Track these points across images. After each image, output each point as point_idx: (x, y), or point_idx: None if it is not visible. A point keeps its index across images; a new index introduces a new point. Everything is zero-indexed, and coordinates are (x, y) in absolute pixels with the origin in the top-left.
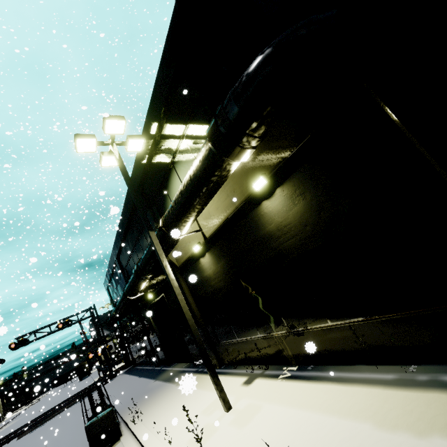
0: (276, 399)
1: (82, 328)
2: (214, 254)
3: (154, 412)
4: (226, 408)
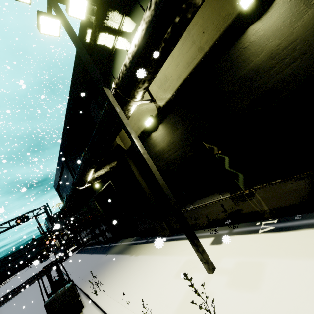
0: (280, 253)
1: (38, 222)
2: (170, 123)
3: (115, 281)
4: (211, 269)
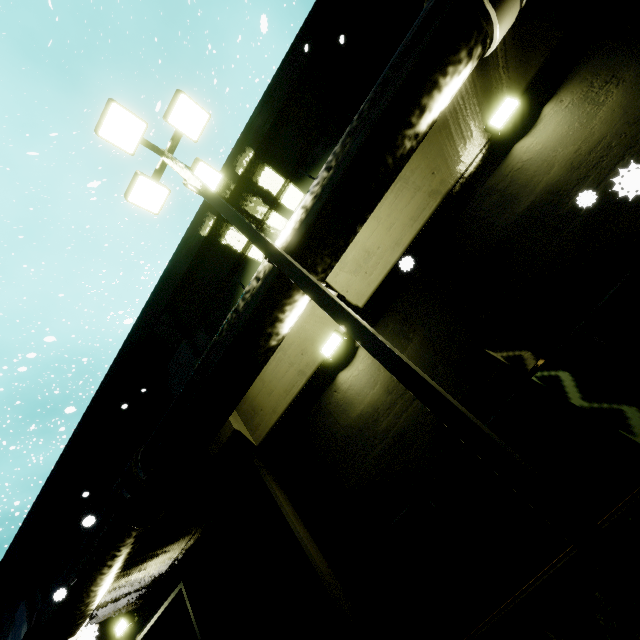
0: None
1: None
2: (387, 334)
3: None
4: None
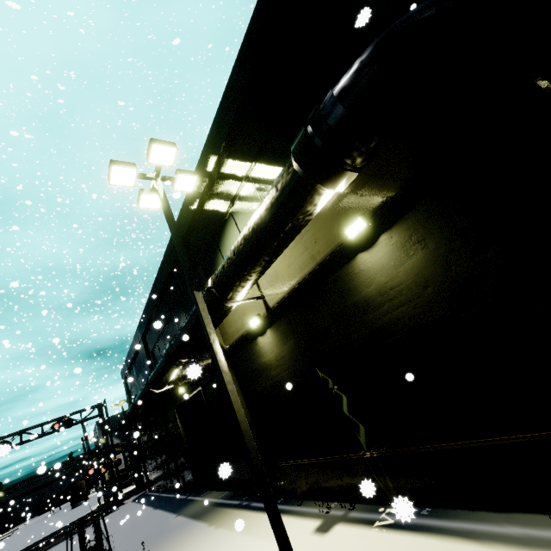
0: None
1: (85, 431)
2: (279, 331)
3: None
4: None
